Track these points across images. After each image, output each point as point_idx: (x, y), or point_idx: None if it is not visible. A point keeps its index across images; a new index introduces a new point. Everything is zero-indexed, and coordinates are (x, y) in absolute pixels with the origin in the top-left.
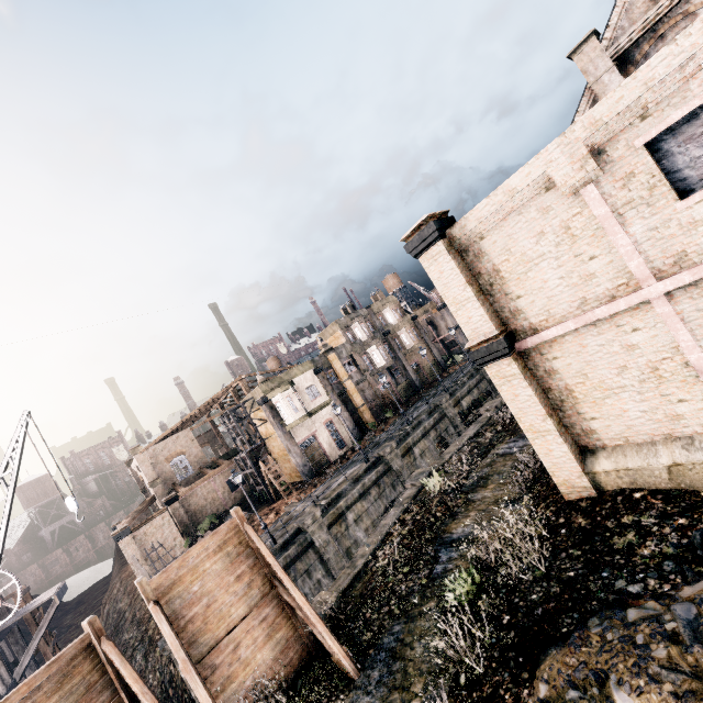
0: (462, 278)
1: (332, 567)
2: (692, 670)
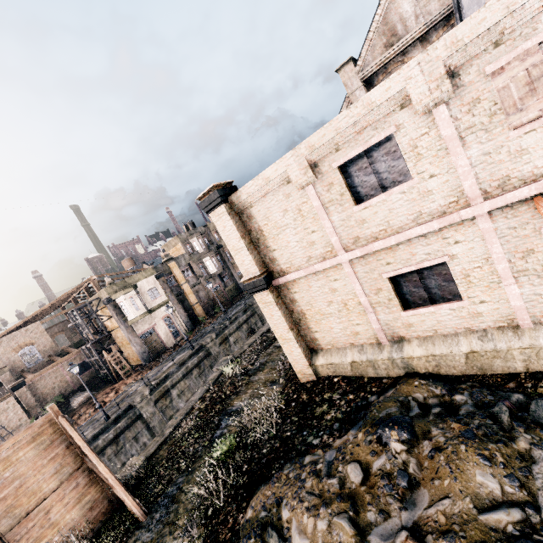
0: (238, 233)
1: (156, 432)
2: (319, 492)
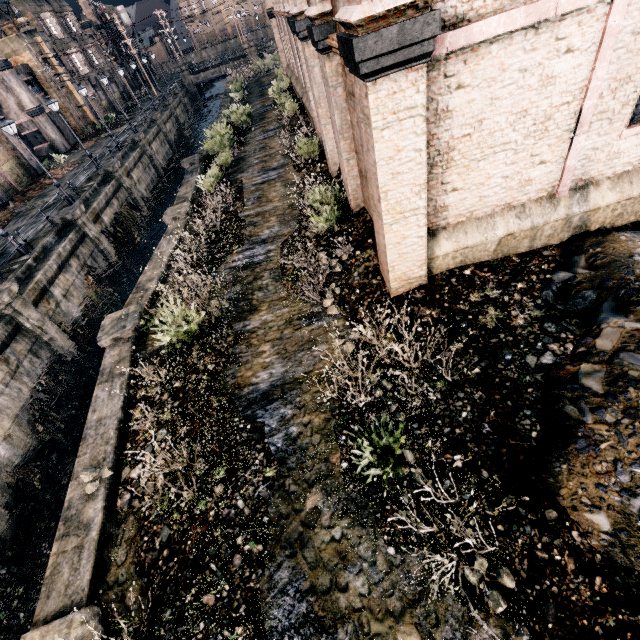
0: None
1: None
2: None
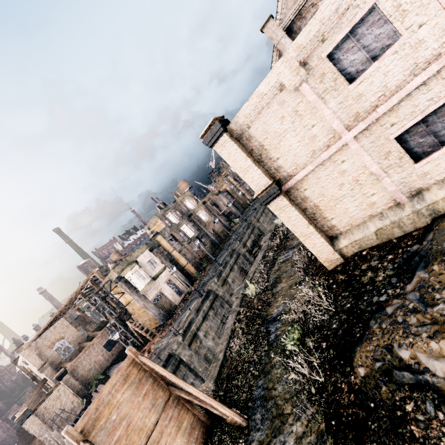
0: (243, 154)
1: (198, 371)
2: (431, 321)
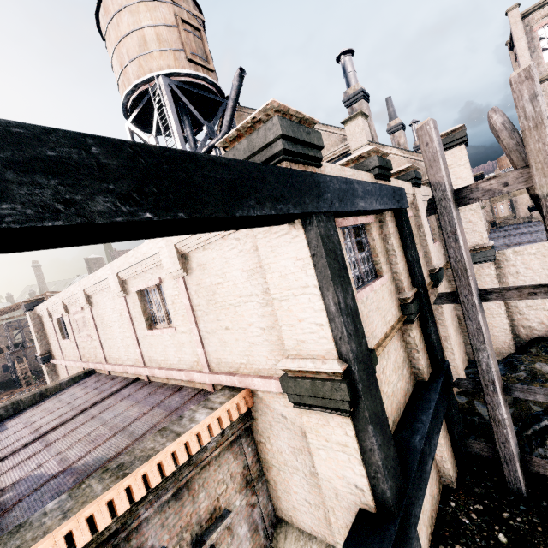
0: (33, 329)
1: None
2: None
